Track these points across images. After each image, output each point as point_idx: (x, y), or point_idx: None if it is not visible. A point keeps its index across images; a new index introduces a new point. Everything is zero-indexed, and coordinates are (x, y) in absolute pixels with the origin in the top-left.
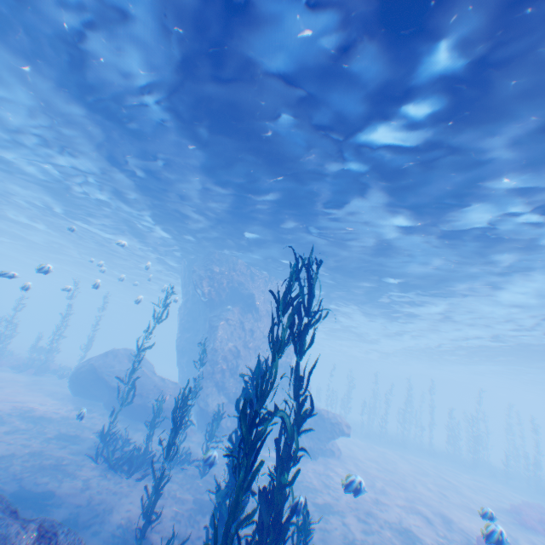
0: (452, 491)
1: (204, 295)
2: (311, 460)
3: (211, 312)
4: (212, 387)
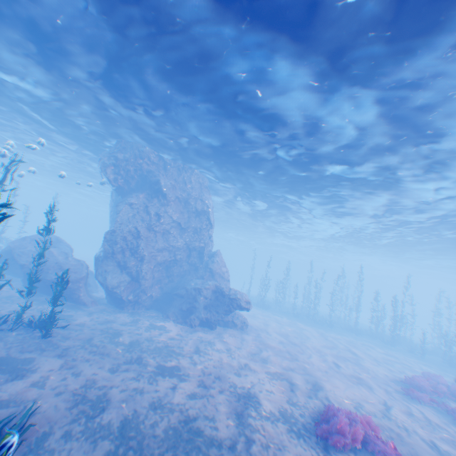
0: (349, 362)
1: (111, 183)
2: (207, 330)
3: (122, 199)
4: (112, 265)
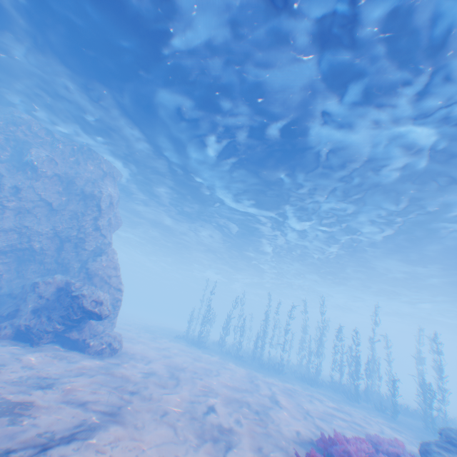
0: (247, 409)
1: None
2: (17, 344)
3: None
4: None
